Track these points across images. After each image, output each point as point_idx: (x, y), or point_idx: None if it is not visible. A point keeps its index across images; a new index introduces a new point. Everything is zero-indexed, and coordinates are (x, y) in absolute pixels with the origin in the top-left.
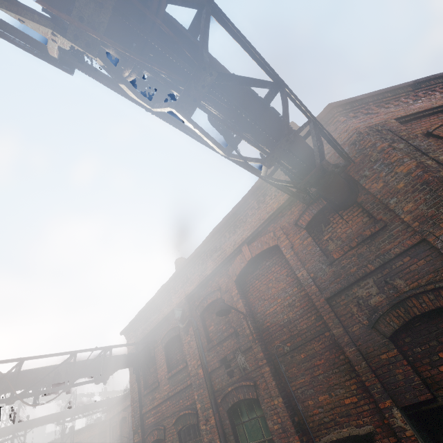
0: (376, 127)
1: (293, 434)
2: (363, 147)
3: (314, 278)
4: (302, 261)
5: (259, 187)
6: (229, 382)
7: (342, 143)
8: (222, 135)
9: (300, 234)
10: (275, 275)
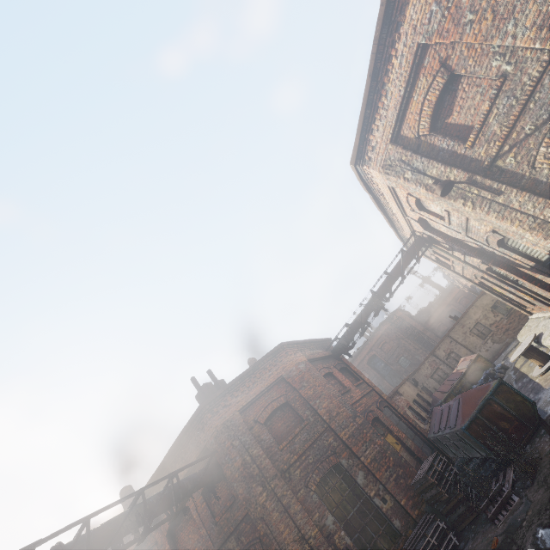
0: (227, 422)
1: None
2: (220, 442)
3: (210, 535)
4: (203, 520)
5: (170, 456)
6: None
7: (211, 435)
8: (111, 545)
9: (199, 499)
10: (192, 528)
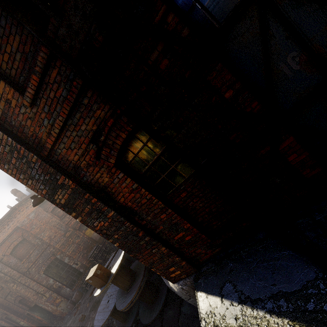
0: None
1: (19, 318)
2: None
3: None
4: None
5: None
6: (0, 314)
7: None
8: None
9: None
10: None
